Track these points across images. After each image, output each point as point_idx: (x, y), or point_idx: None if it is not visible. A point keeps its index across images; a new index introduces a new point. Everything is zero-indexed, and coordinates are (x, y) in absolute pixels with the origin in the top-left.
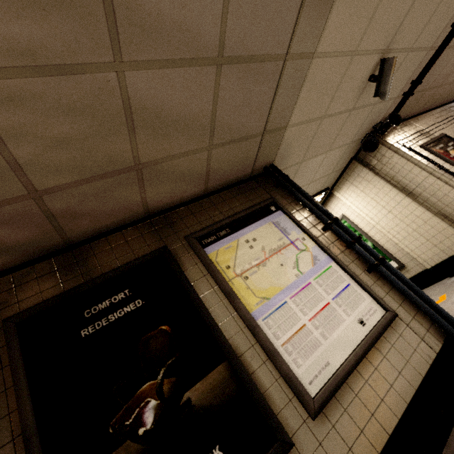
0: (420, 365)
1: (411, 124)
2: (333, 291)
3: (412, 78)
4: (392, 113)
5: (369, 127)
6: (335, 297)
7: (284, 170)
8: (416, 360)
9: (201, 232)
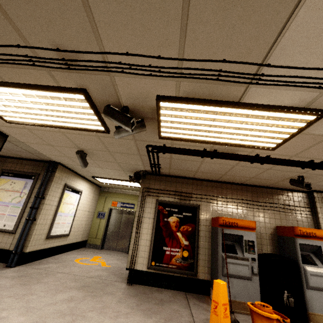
0: (2, 246)
1: (188, 184)
2: (10, 213)
3: (147, 162)
4: (139, 172)
5: (136, 170)
6: (8, 215)
7: (69, 164)
8: (3, 244)
9: (5, 170)
